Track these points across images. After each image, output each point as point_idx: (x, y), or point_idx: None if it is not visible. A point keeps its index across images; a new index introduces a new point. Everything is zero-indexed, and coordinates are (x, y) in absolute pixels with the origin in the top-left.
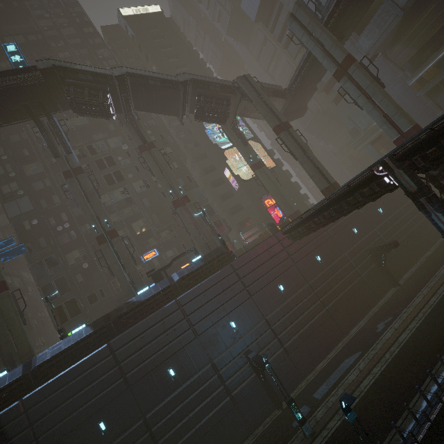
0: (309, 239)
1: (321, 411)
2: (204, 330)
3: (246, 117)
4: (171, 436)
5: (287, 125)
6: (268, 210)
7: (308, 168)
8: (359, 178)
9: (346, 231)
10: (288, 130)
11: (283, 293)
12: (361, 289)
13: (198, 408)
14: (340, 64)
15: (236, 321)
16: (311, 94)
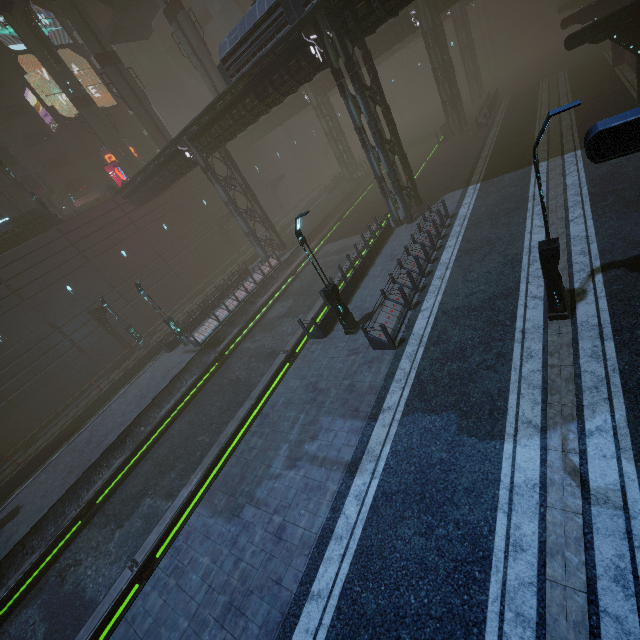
0: (154, 207)
1: (158, 334)
2: (33, 295)
3: (51, 11)
4: (12, 384)
5: (115, 58)
6: (111, 169)
7: (146, 124)
8: (170, 149)
9: (196, 202)
10: (117, 65)
11: (127, 259)
12: (208, 256)
13: (40, 360)
14: (168, 3)
15: (74, 285)
16: (154, 12)
